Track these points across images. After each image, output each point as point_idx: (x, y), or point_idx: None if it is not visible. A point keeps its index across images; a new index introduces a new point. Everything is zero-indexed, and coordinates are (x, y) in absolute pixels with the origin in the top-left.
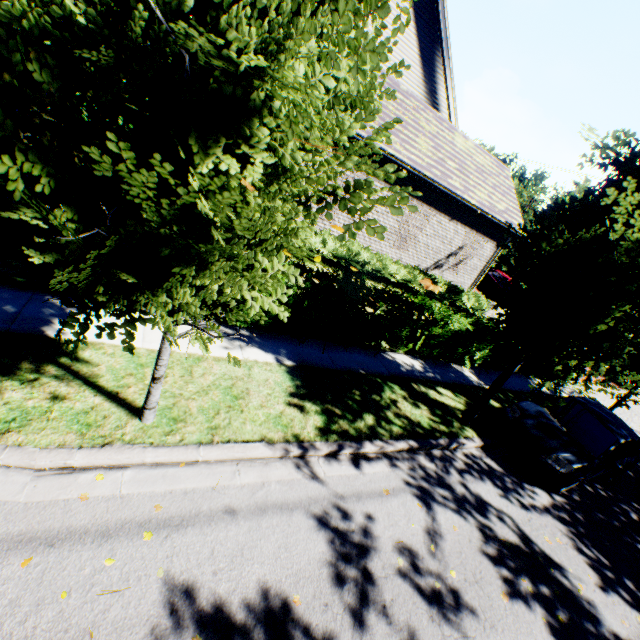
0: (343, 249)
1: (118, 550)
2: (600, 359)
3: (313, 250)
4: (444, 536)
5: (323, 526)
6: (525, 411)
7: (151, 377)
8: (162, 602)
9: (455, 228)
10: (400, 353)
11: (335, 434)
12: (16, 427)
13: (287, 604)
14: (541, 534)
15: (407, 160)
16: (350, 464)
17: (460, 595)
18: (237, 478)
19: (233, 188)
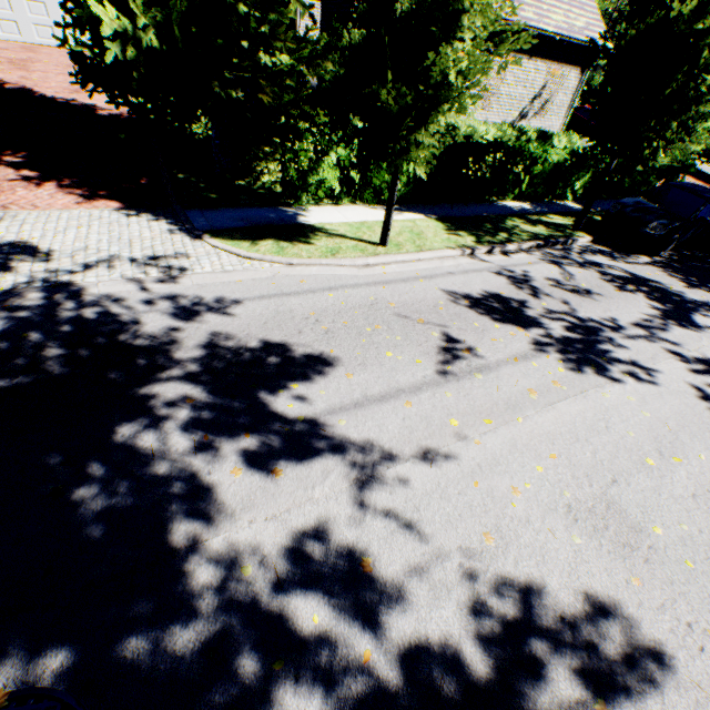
0: None
1: (413, 284)
2: (671, 120)
3: None
4: (574, 276)
5: (500, 275)
6: (625, 204)
7: (386, 215)
8: (444, 295)
9: (535, 67)
10: (508, 201)
11: (486, 243)
12: (335, 254)
13: (498, 294)
14: (643, 272)
15: None
16: (502, 256)
17: (589, 291)
18: (444, 264)
19: (452, 61)
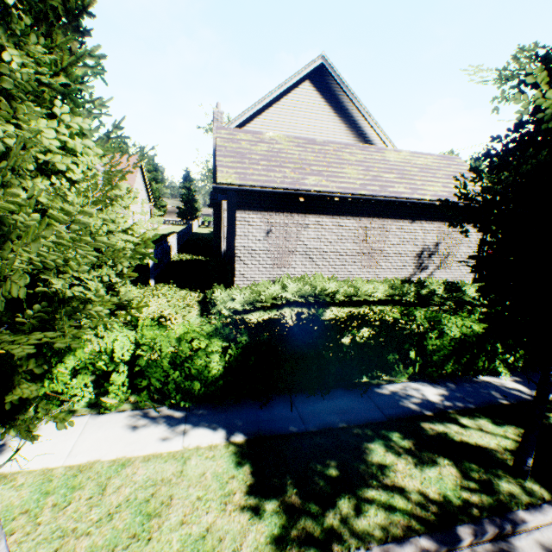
0: (306, 287)
1: None
2: None
3: (276, 298)
4: None
5: None
6: None
7: None
8: None
9: (421, 227)
10: (401, 381)
11: None
12: None
13: None
14: None
15: (337, 189)
16: None
17: None
18: None
19: None
